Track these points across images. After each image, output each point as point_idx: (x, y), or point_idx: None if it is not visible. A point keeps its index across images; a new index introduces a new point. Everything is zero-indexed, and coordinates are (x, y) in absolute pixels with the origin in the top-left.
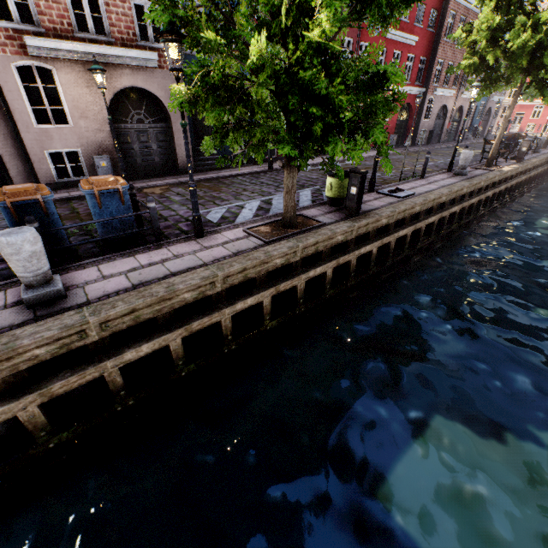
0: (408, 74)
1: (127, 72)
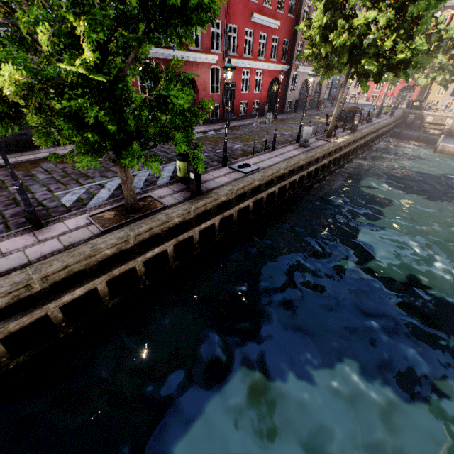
0: (275, 53)
1: None
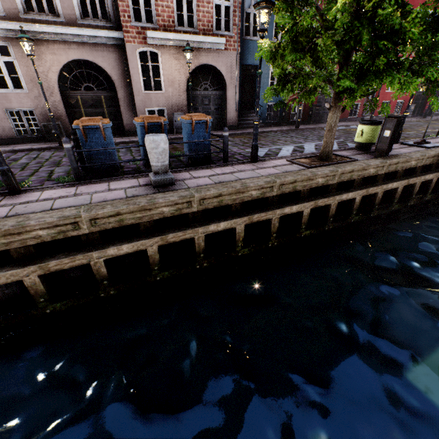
0: None
1: (203, 53)
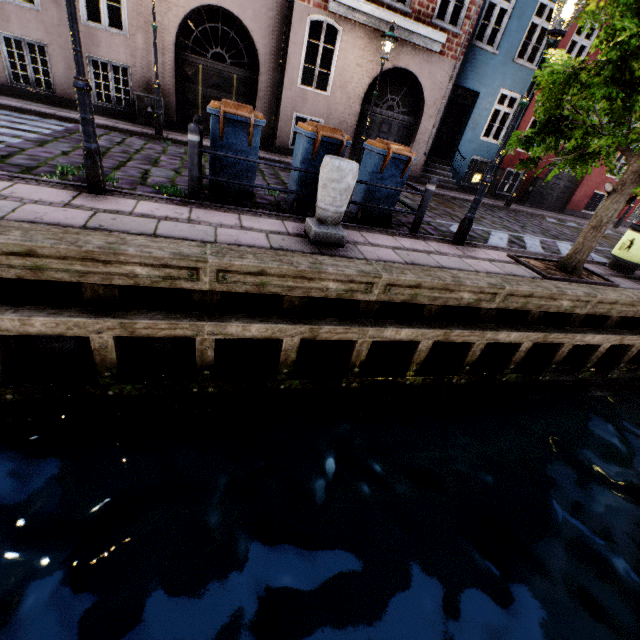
0: None
1: (405, 50)
